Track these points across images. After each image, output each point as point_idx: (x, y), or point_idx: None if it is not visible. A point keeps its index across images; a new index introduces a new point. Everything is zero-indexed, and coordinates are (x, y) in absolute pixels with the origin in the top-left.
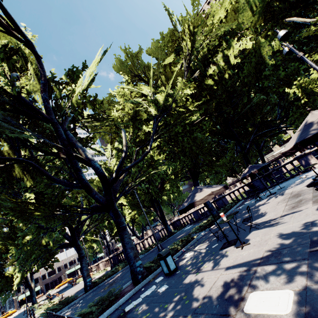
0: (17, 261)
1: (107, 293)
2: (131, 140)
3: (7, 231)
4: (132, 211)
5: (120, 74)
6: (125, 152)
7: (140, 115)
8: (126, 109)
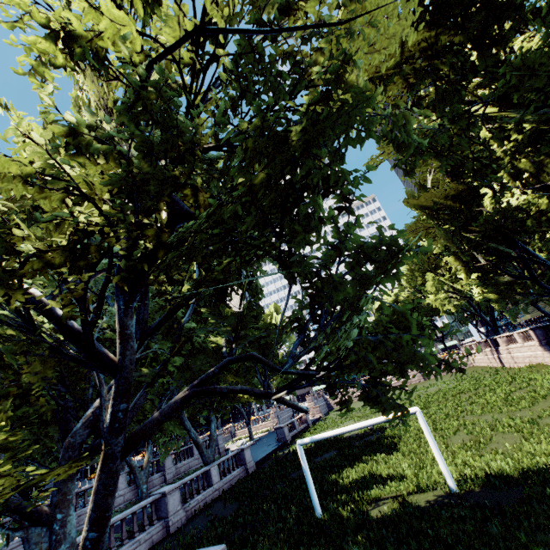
0: None
1: None
2: None
3: None
4: None
5: None
6: None
7: None
8: None
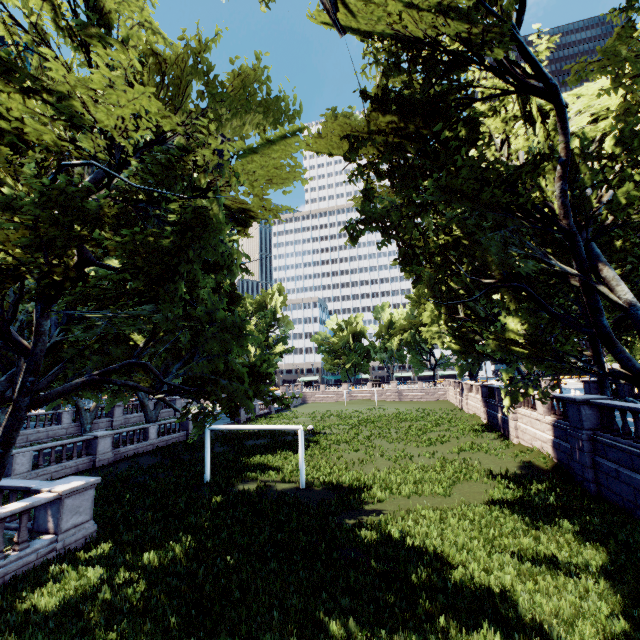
0: None
1: None
2: None
3: None
4: None
5: None
6: None
7: None
8: None
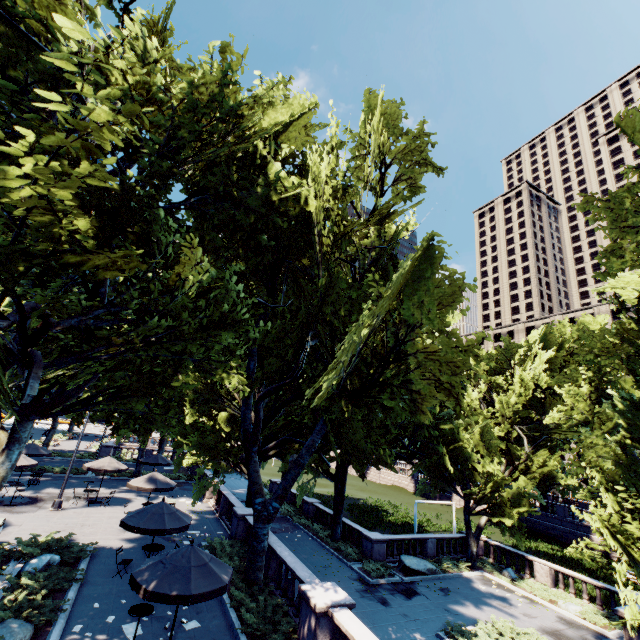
0: None
1: None
2: None
3: None
4: None
5: None
6: None
7: None
8: None
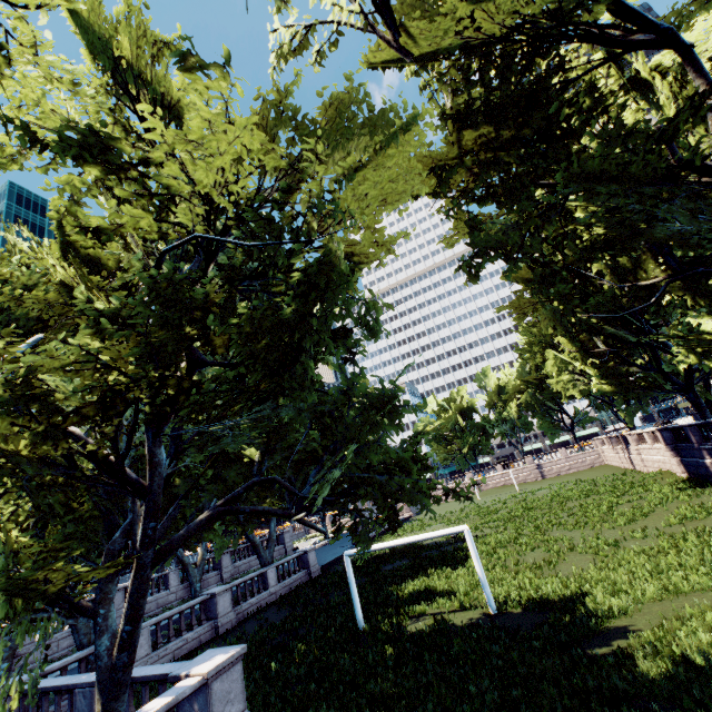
0: None
1: None
2: None
3: None
4: None
5: None
6: None
7: None
8: None
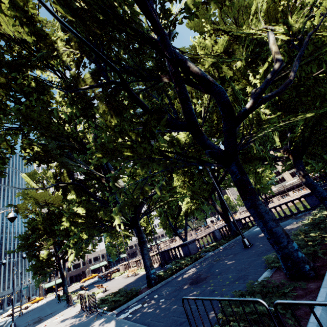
0: (54, 244)
1: (248, 287)
2: (210, 104)
3: (45, 212)
4: (190, 200)
5: (194, 30)
6: (282, 61)
7: (224, 72)
8: (207, 65)
